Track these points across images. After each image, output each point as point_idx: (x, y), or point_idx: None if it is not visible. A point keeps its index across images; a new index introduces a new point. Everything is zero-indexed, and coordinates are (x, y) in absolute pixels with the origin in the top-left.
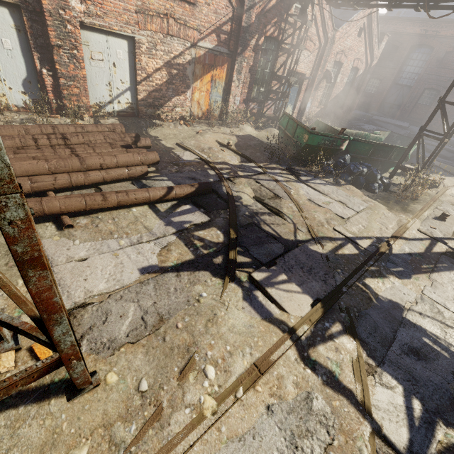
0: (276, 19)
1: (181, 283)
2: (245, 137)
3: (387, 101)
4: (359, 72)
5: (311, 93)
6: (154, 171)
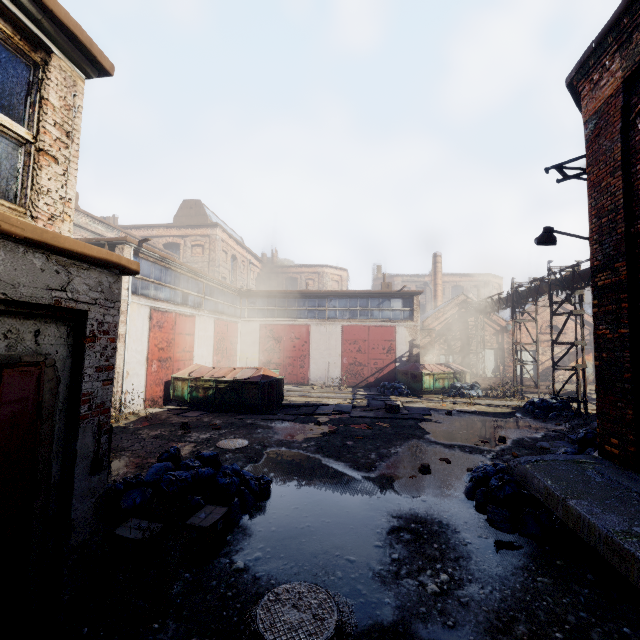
0: None
1: None
2: None
3: None
4: None
5: None
6: None
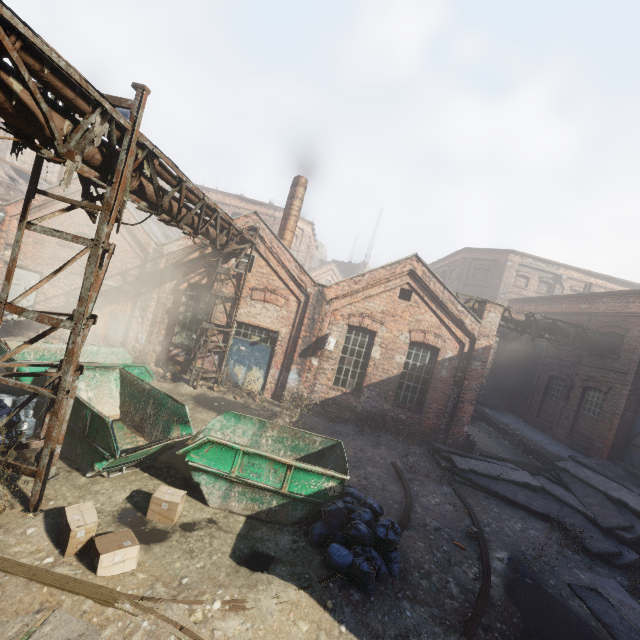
0: (205, 269)
1: None
2: None
3: (636, 442)
4: (443, 352)
5: (296, 360)
6: None
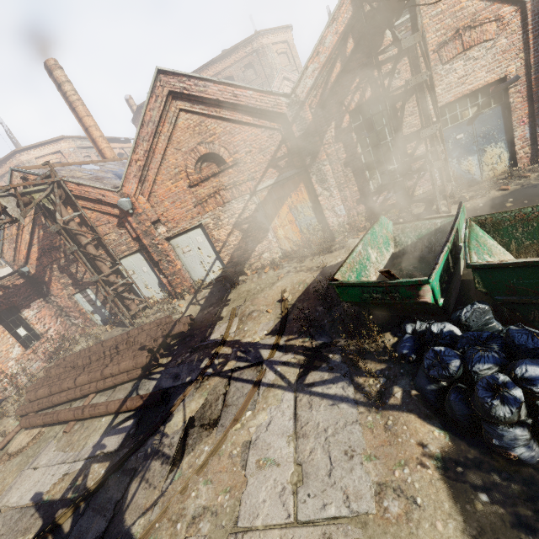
0: (358, 79)
1: (25, 524)
2: (333, 270)
3: None
4: None
5: None
6: (166, 363)
